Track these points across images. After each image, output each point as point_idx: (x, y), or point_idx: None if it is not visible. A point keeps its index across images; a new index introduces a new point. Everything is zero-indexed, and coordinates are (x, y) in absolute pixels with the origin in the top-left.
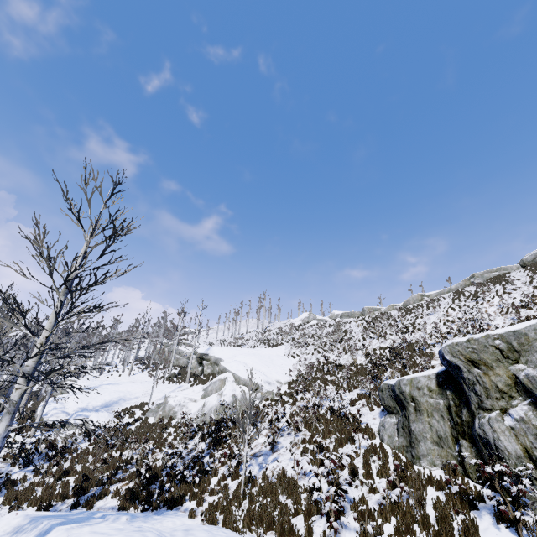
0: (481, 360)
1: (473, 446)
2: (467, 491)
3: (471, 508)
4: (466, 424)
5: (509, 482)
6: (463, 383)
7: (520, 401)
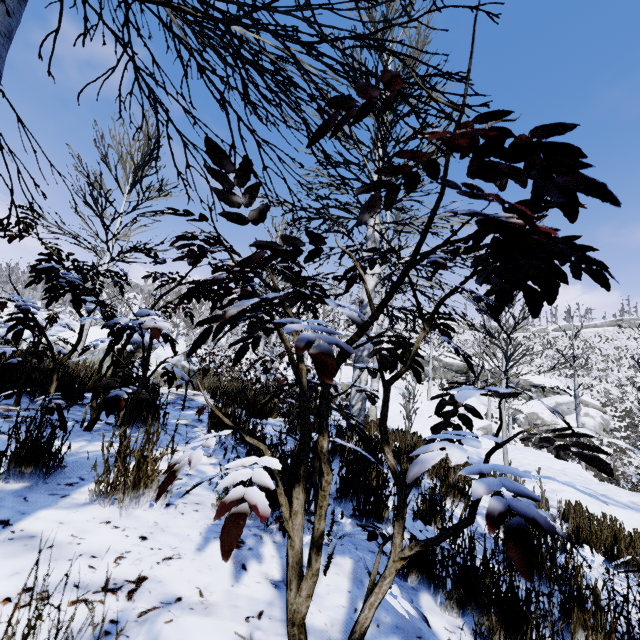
0: None
1: None
2: None
3: None
4: None
5: None
6: None
7: None
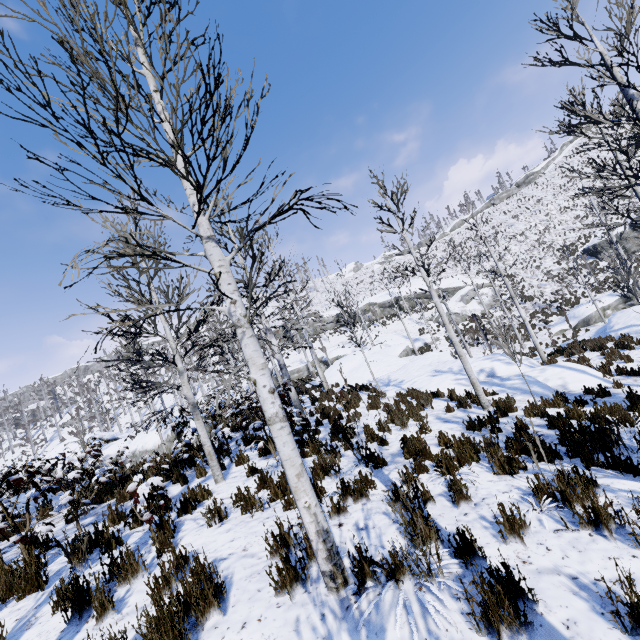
0: None
1: None
2: None
3: None
4: None
5: None
6: None
7: None
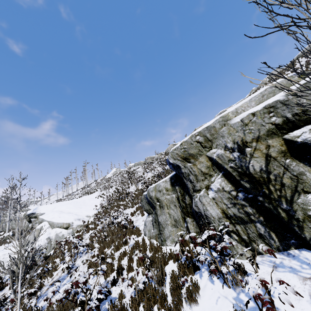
0: (190, 155)
1: (194, 220)
2: (193, 255)
3: (195, 270)
4: (188, 206)
5: (214, 244)
6: (183, 176)
7: (216, 176)
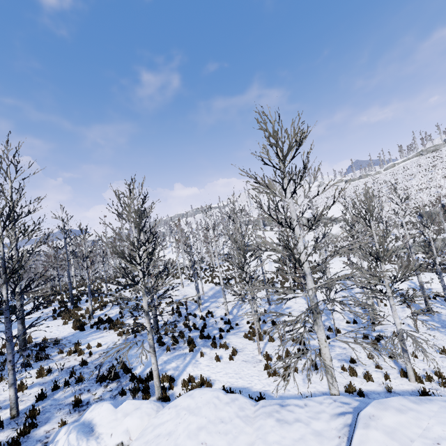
0: None
1: None
2: None
3: None
4: None
5: None
6: None
7: None
